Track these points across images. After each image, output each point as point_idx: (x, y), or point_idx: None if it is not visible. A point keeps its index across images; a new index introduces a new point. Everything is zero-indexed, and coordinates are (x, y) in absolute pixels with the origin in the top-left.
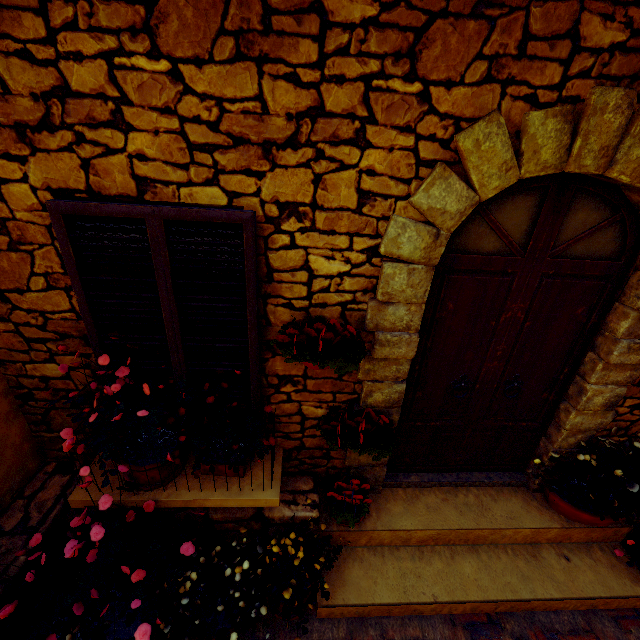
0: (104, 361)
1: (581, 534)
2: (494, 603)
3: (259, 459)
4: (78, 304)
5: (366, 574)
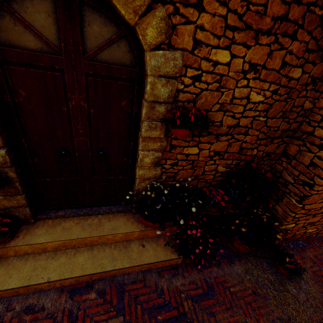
0: None
1: (152, 233)
2: (87, 276)
3: None
4: None
5: (7, 273)
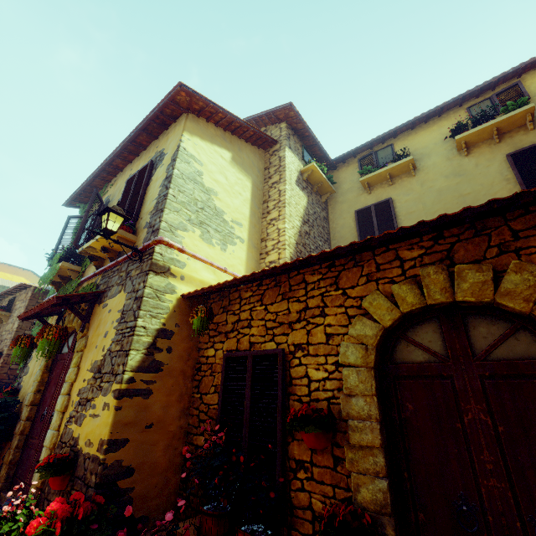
0: (217, 427)
1: None
2: None
3: None
4: (219, 397)
5: None
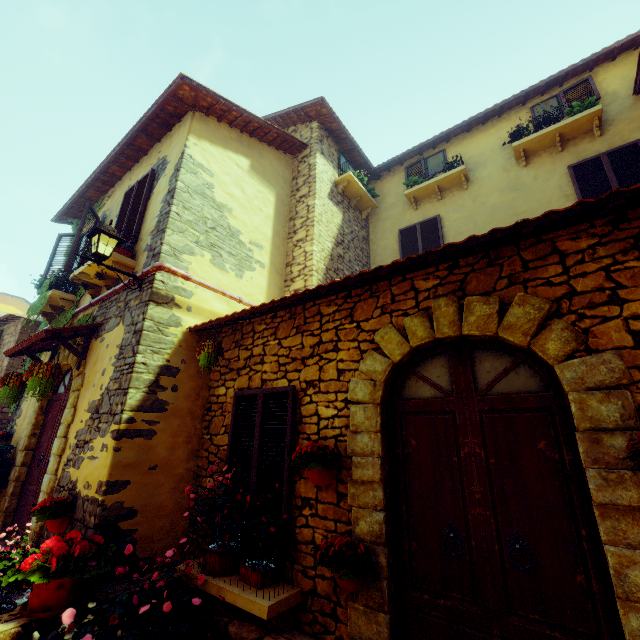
0: (225, 468)
1: None
2: None
3: (279, 587)
4: (229, 437)
5: None
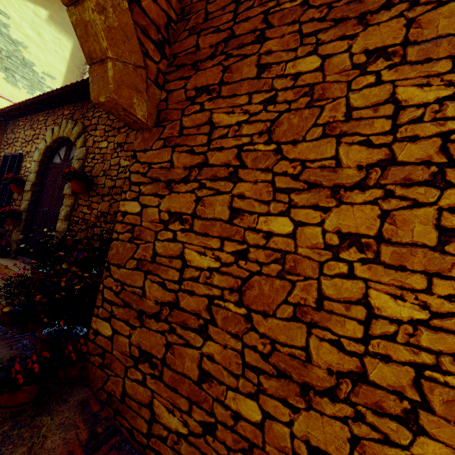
0: None
1: None
2: None
3: None
4: None
5: None
